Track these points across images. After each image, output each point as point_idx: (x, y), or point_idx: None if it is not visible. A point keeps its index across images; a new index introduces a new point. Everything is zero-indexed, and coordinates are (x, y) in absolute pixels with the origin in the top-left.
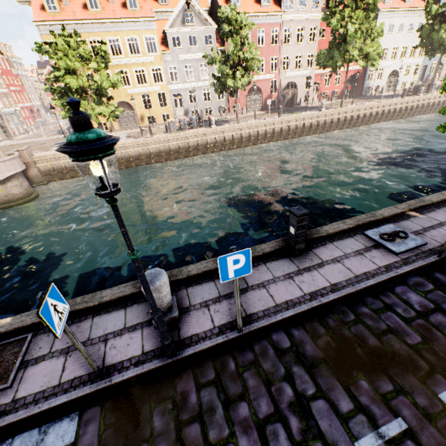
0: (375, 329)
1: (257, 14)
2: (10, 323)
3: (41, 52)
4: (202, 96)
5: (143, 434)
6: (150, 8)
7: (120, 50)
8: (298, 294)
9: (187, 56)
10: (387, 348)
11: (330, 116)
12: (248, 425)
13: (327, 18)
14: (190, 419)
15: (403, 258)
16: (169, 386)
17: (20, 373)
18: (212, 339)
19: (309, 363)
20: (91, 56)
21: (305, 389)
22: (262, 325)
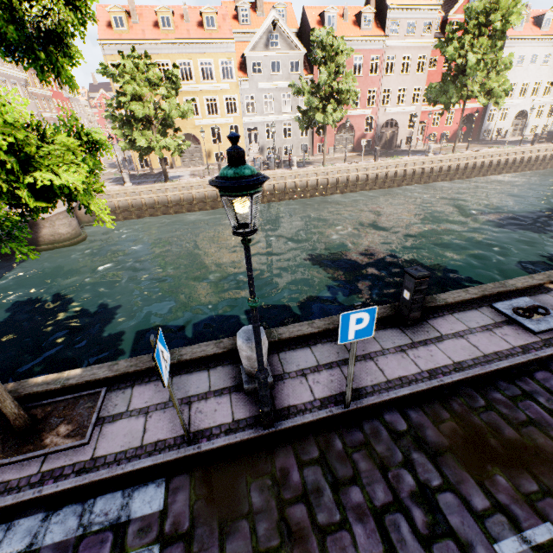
0: (511, 419)
1: (355, 39)
2: (81, 375)
3: (106, 75)
4: (282, 132)
5: (241, 509)
6: (230, 28)
7: (190, 75)
8: (414, 370)
9: (267, 84)
10: (528, 442)
11: (439, 163)
12: (363, 512)
13: (441, 45)
14: (294, 498)
15: (544, 339)
16: (266, 460)
17: (97, 430)
18: (313, 412)
19: (432, 450)
20: (160, 81)
21: (429, 479)
22: (372, 402)
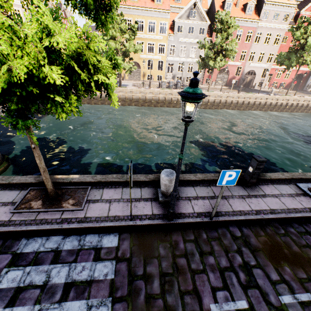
0: (297, 243)
1: (240, 19)
2: (78, 178)
3: None
4: (187, 68)
5: (154, 254)
6: (169, 4)
7: (141, 28)
8: (248, 209)
9: (184, 39)
10: (304, 255)
11: (276, 100)
12: (214, 268)
13: (293, 30)
14: (180, 255)
15: None
16: (167, 235)
17: (86, 205)
18: (193, 218)
19: (253, 248)
20: (126, 30)
21: (249, 261)
22: (224, 219)
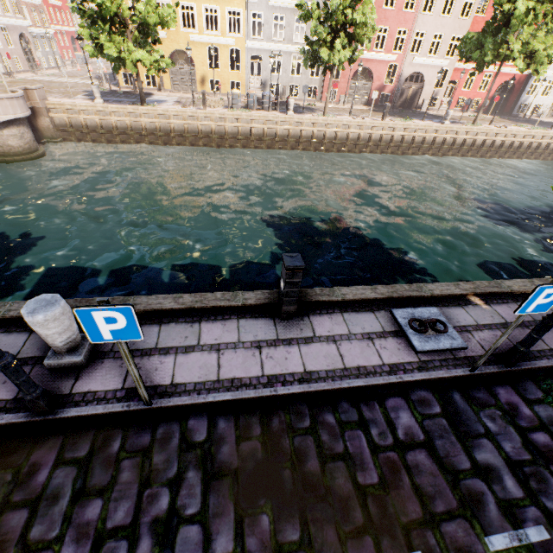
0: (326, 449)
1: None
2: None
3: None
4: (289, 66)
5: None
6: None
7: None
8: (254, 373)
9: (280, 1)
10: (325, 480)
11: (453, 134)
12: (86, 532)
13: None
14: (22, 502)
15: (423, 361)
16: (24, 451)
17: None
18: (109, 403)
19: (213, 471)
20: None
21: (187, 505)
22: (182, 403)
